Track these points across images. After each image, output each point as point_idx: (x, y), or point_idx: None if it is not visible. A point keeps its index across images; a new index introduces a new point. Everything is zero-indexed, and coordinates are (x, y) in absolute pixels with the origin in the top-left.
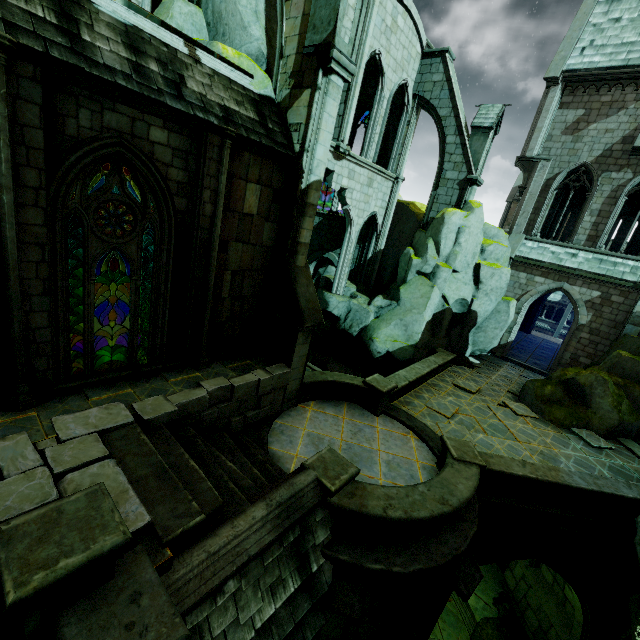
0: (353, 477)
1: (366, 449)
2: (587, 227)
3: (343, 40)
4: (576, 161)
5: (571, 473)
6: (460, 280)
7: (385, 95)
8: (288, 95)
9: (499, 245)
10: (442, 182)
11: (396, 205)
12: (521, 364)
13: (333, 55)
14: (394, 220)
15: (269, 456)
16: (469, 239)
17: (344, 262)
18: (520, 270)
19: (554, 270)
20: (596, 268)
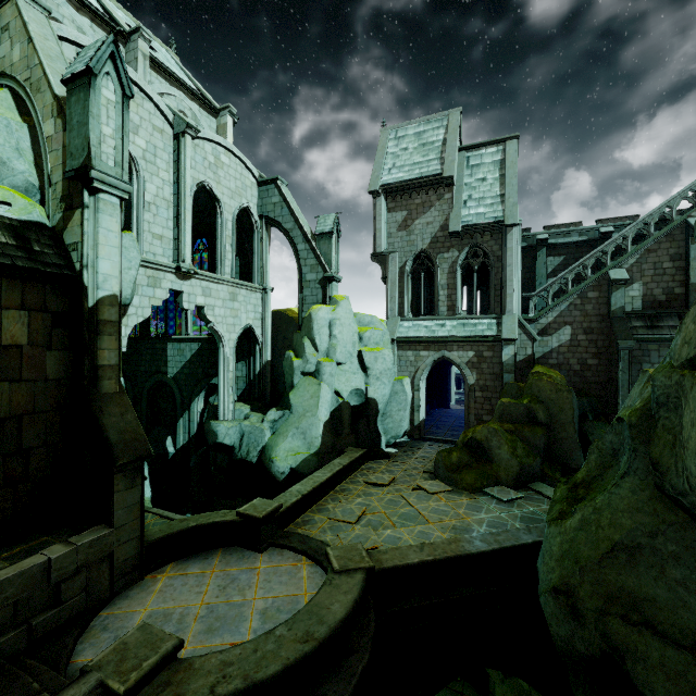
0: (169, 656)
1: (236, 604)
2: (444, 299)
3: (106, 163)
4: (416, 249)
5: (472, 538)
6: (348, 371)
7: (227, 218)
8: (61, 218)
9: (374, 330)
10: (305, 284)
11: (274, 314)
12: (439, 440)
13: (93, 175)
14: (276, 329)
15: (64, 677)
16: (343, 330)
17: (225, 382)
18: (406, 349)
19: (432, 342)
20: (462, 332)
